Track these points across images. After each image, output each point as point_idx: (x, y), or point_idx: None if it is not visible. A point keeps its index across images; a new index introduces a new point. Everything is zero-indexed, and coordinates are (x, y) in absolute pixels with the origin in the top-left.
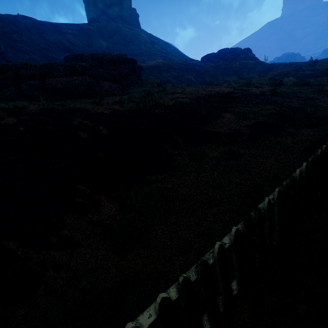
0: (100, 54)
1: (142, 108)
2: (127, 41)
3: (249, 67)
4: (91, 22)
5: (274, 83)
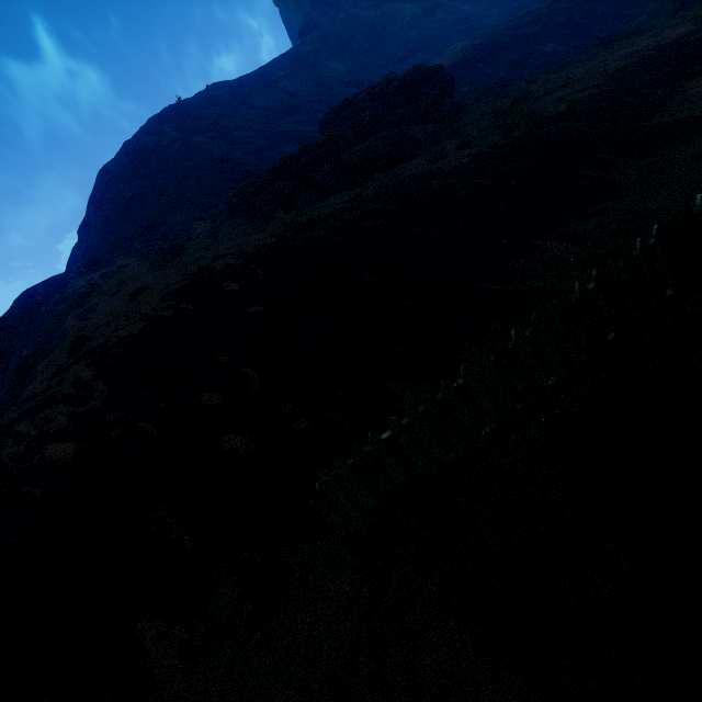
0: (375, 85)
1: (517, 135)
2: (377, 39)
3: None
4: (303, 37)
5: None
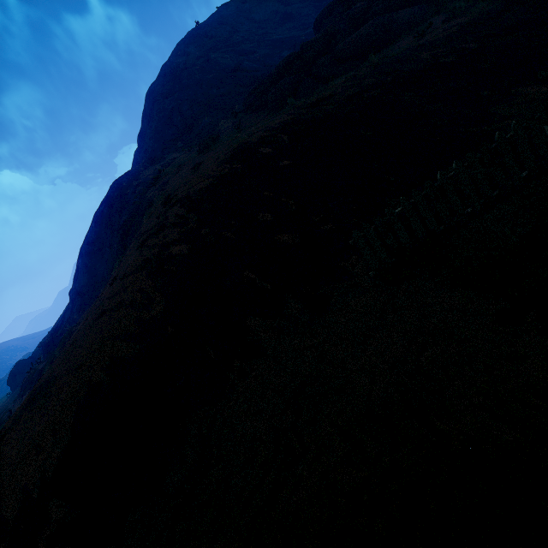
0: None
1: None
2: None
3: None
4: None
5: None
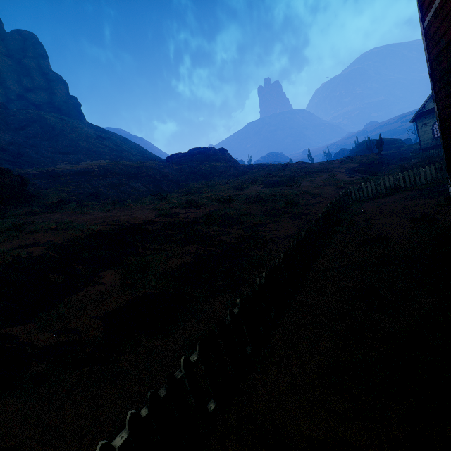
0: None
1: None
2: (54, 135)
3: (220, 171)
4: None
5: (224, 200)
